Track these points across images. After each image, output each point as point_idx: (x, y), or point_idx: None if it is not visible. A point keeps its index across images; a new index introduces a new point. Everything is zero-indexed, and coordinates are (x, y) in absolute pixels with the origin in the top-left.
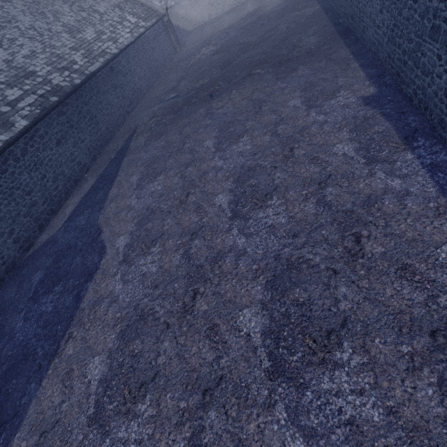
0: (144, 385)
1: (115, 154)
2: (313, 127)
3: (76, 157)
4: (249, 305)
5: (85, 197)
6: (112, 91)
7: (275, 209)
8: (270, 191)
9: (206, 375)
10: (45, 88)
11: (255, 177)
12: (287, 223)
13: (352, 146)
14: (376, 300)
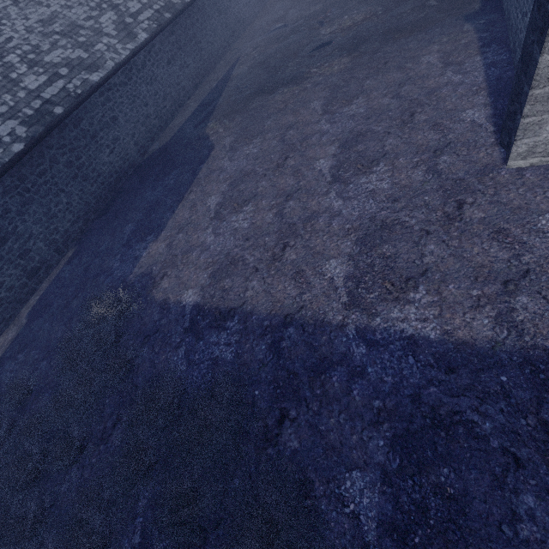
0: (248, 200)
1: (217, 82)
2: (411, 44)
3: (181, 81)
4: (324, 157)
5: (190, 117)
6: (217, 16)
7: (358, 105)
8: (358, 94)
9: (289, 190)
10: (160, 3)
11: (348, 86)
12: (365, 112)
13: (437, 56)
14: (409, 143)
